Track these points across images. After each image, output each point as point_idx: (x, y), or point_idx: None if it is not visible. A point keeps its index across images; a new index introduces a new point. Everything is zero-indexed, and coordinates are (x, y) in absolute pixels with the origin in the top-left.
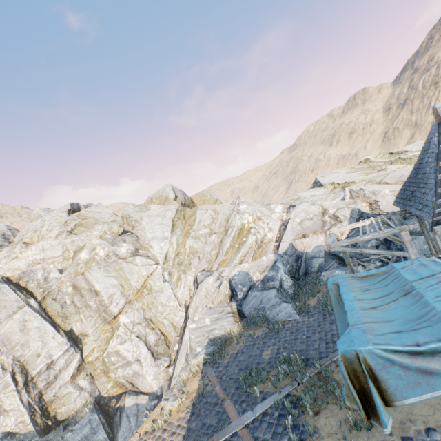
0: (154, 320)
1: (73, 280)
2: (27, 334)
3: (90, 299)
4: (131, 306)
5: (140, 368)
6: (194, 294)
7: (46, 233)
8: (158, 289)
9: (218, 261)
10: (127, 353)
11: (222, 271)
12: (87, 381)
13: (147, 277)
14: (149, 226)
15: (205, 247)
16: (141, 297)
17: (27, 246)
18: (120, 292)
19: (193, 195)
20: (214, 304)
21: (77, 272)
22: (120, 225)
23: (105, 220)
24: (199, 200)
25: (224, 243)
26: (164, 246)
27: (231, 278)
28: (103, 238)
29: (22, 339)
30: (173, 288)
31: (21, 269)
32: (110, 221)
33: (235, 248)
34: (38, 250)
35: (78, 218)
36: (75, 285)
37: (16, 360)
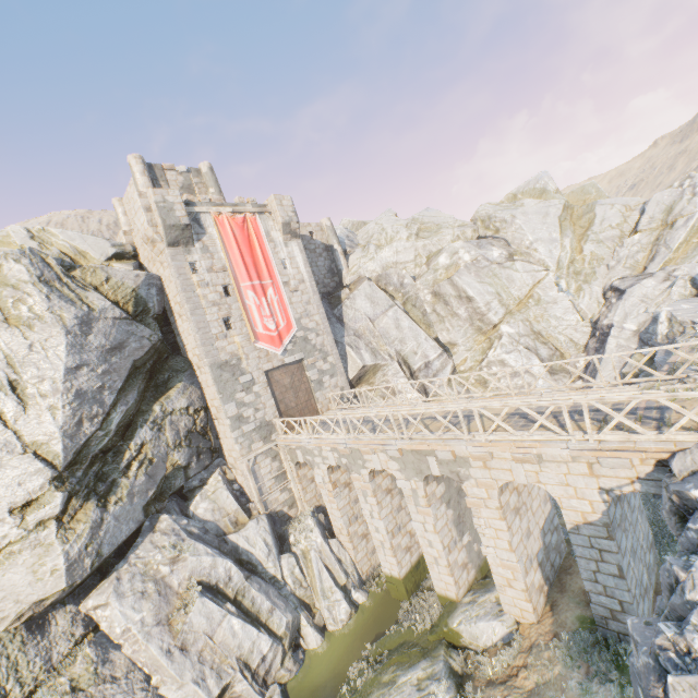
0: (543, 335)
1: (431, 287)
2: (402, 332)
3: (458, 307)
4: (513, 317)
5: (532, 380)
6: (616, 302)
7: (395, 235)
8: (550, 300)
9: (661, 260)
10: (514, 363)
11: (672, 270)
12: (462, 388)
13: (533, 286)
14: (528, 226)
15: (620, 251)
16: (525, 308)
17: (378, 248)
18: (498, 301)
19: (566, 193)
20: (661, 308)
21: (435, 279)
22: (474, 230)
23: (448, 225)
24: (575, 200)
25: (671, 238)
26: (554, 250)
27: (695, 276)
28: (465, 241)
29: (398, 336)
30: (572, 299)
31: (377, 271)
32: (457, 226)
33: (691, 244)
34: (392, 252)
35: (415, 223)
36: (436, 293)
37: (397, 353)
